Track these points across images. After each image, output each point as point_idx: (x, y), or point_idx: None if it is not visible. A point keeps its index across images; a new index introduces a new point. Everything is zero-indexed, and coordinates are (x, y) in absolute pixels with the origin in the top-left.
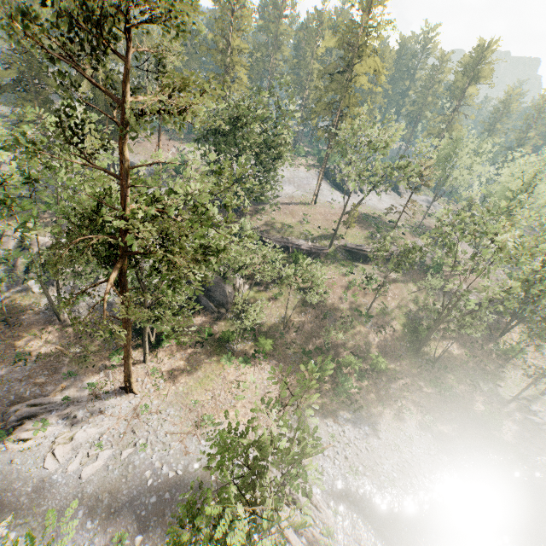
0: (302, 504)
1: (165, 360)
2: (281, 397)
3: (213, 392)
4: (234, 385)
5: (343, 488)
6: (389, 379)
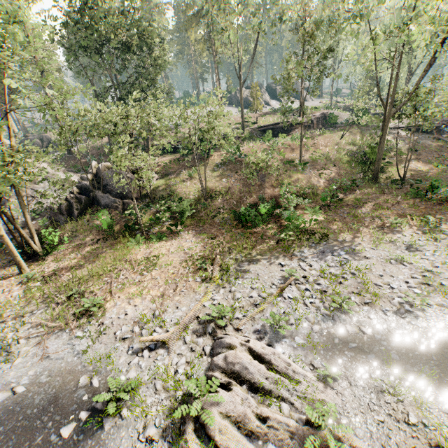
0: (255, 377)
1: (53, 264)
2: (208, 257)
3: (111, 276)
4: (142, 262)
5: (332, 332)
6: (352, 206)
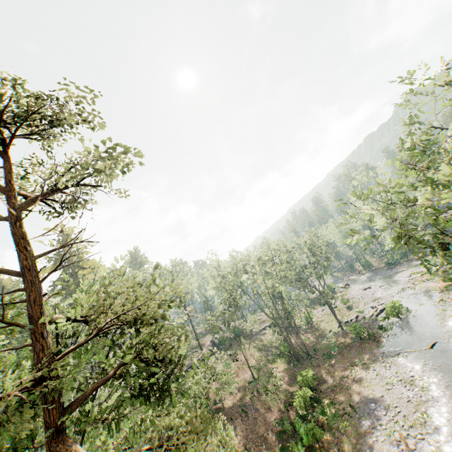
0: None
1: None
2: None
3: None
4: None
5: (449, 432)
6: (321, 383)
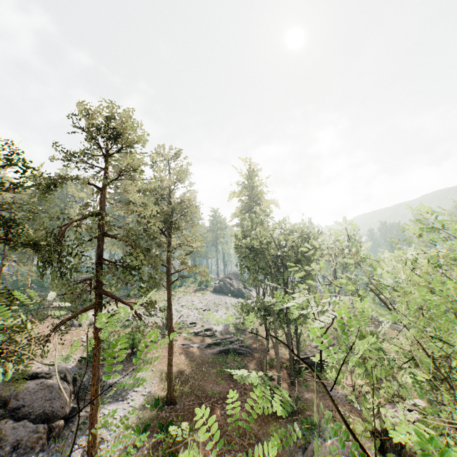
0: None
1: None
2: None
3: None
4: None
5: None
6: None
